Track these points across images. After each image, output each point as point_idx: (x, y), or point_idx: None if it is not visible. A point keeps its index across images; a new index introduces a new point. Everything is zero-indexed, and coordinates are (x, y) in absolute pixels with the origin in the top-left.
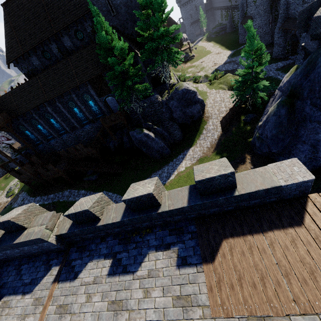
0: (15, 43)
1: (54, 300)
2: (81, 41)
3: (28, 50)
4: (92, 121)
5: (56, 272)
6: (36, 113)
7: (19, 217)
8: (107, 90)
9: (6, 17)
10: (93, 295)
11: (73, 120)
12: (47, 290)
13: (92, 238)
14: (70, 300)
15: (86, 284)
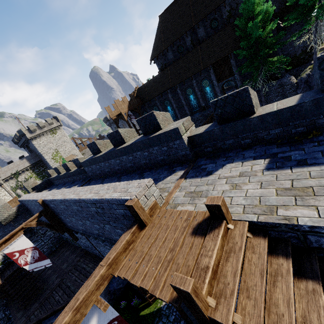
0: (160, 43)
1: (182, 189)
2: (213, 30)
3: (168, 46)
4: (203, 108)
5: (182, 173)
6: (159, 100)
7: (159, 115)
8: (228, 74)
9: (159, 25)
10: (241, 185)
11: (186, 106)
12: (172, 184)
13: (227, 150)
14: (204, 189)
15: (226, 178)
